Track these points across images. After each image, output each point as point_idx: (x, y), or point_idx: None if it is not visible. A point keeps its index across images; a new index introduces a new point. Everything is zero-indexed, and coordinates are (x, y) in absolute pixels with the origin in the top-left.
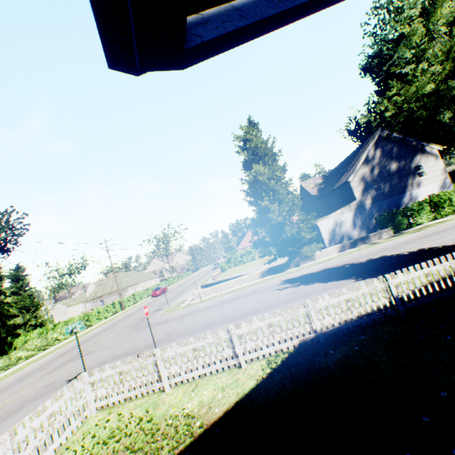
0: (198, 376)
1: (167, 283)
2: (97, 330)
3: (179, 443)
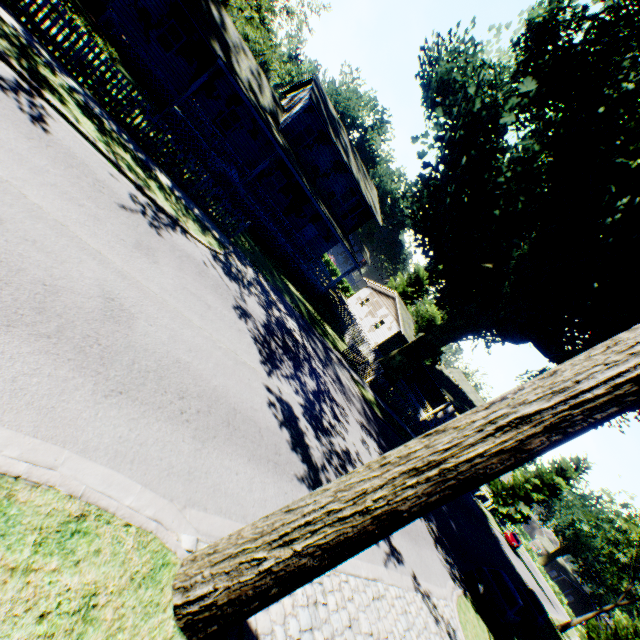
0: None
1: None
2: None
3: None
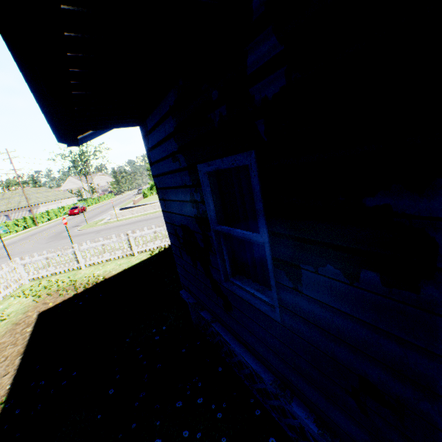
0: (106, 261)
1: (86, 203)
2: (9, 242)
3: (90, 284)
